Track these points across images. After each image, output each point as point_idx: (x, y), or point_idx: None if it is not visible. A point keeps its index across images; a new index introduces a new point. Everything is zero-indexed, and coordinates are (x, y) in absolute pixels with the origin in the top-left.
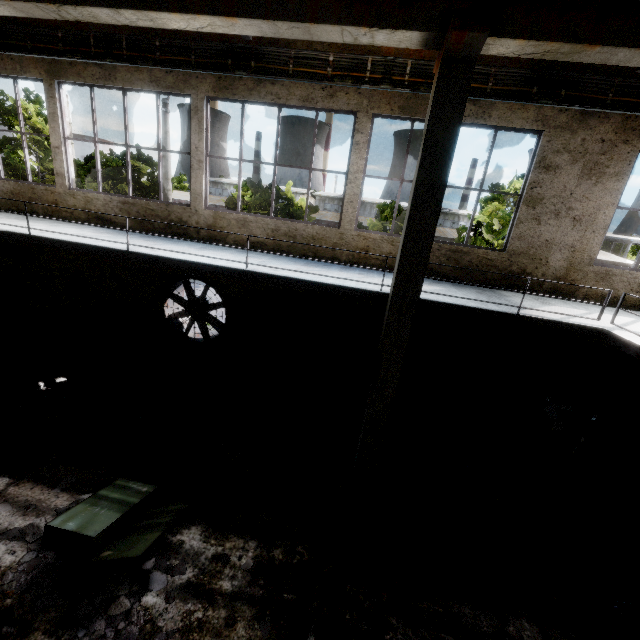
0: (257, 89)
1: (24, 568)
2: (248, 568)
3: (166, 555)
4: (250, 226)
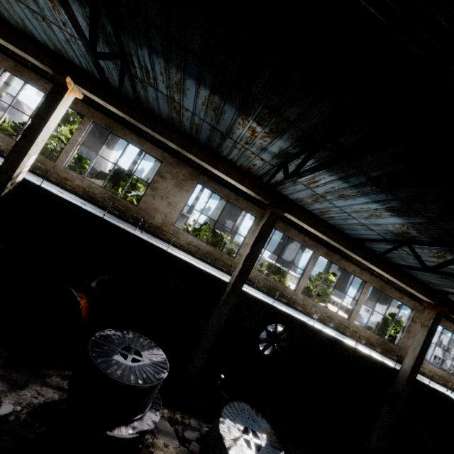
0: (339, 260)
1: None
2: None
3: None
4: (316, 308)
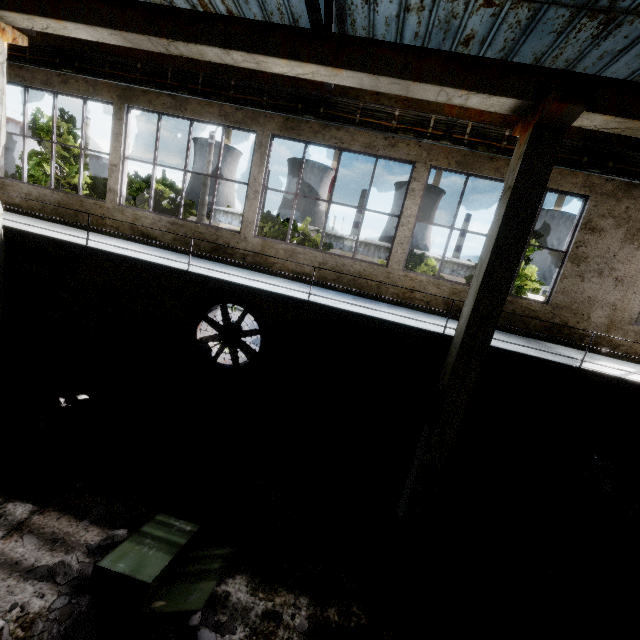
0: (322, 132)
1: (56, 616)
2: (304, 630)
3: (212, 609)
4: (298, 257)
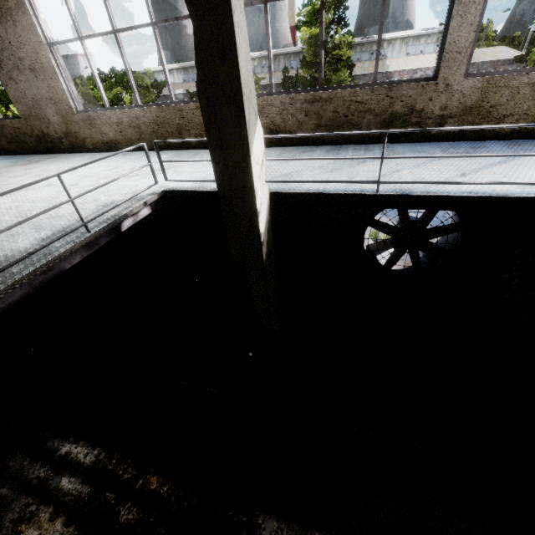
0: None
1: None
2: None
3: None
4: None
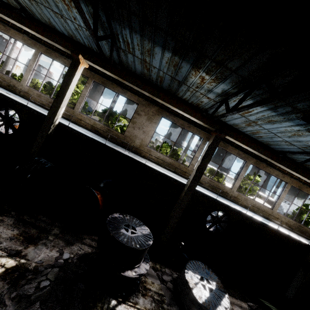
0: (265, 167)
1: None
2: None
3: None
4: (247, 201)
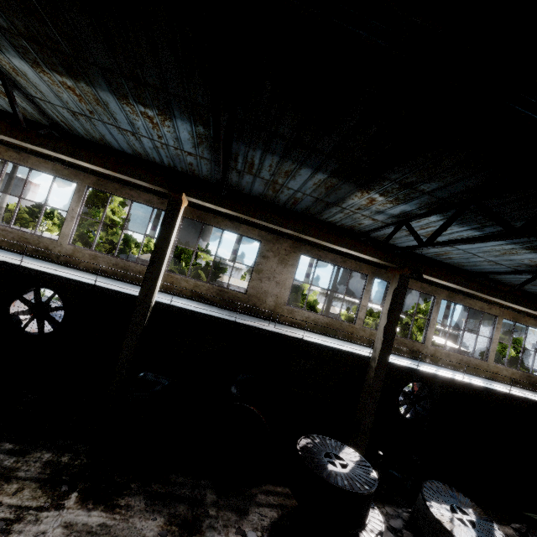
0: (463, 300)
1: None
2: None
3: None
4: (450, 357)
